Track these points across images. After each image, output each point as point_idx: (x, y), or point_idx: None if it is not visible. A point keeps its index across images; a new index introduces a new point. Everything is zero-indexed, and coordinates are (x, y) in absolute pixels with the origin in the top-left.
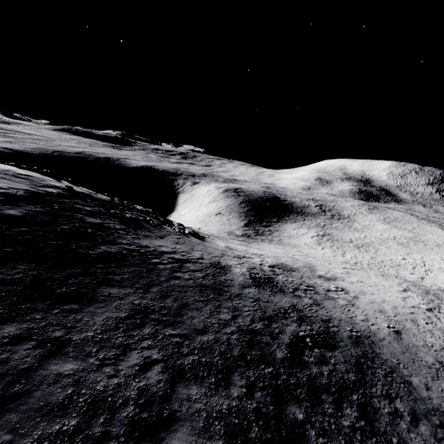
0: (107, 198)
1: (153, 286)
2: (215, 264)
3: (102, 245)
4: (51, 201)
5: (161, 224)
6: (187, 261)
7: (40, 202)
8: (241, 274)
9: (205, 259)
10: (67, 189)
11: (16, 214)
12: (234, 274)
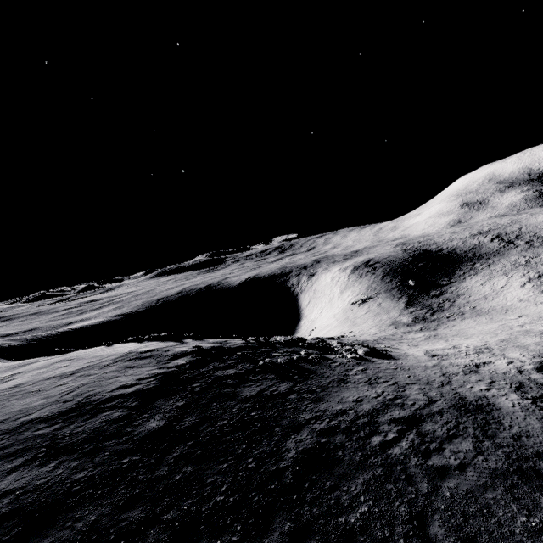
0: (241, 342)
1: (426, 519)
2: (461, 405)
3: (285, 439)
4: (188, 380)
5: (322, 354)
6: (419, 419)
7: (178, 389)
8: (521, 411)
9: (437, 401)
10: (196, 351)
11: (158, 424)
12: (511, 416)
